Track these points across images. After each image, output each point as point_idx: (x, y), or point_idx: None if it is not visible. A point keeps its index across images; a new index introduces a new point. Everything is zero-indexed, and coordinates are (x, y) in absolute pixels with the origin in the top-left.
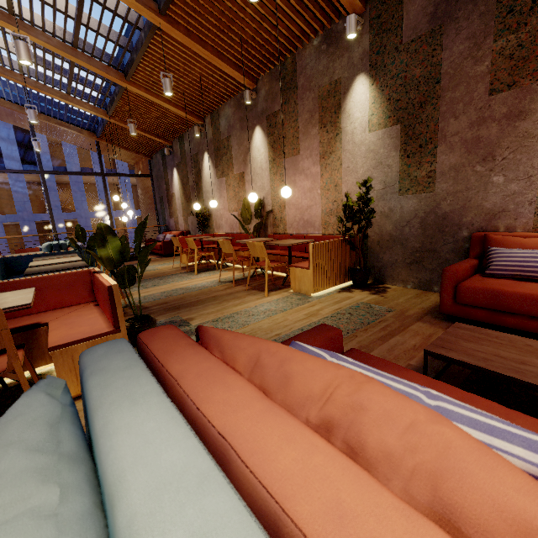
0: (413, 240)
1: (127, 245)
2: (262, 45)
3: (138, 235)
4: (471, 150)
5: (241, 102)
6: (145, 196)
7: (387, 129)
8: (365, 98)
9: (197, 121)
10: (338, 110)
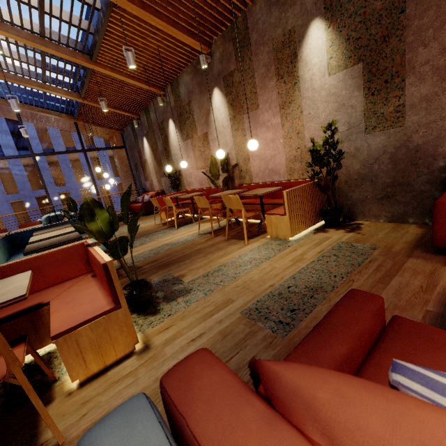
0: (383, 176)
1: (115, 215)
2: (213, 8)
3: (124, 204)
4: (444, 77)
5: (198, 68)
6: (121, 165)
7: (347, 70)
8: (321, 43)
9: (159, 92)
10: (294, 59)
